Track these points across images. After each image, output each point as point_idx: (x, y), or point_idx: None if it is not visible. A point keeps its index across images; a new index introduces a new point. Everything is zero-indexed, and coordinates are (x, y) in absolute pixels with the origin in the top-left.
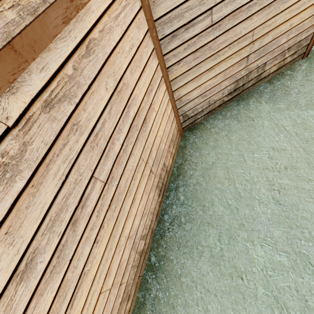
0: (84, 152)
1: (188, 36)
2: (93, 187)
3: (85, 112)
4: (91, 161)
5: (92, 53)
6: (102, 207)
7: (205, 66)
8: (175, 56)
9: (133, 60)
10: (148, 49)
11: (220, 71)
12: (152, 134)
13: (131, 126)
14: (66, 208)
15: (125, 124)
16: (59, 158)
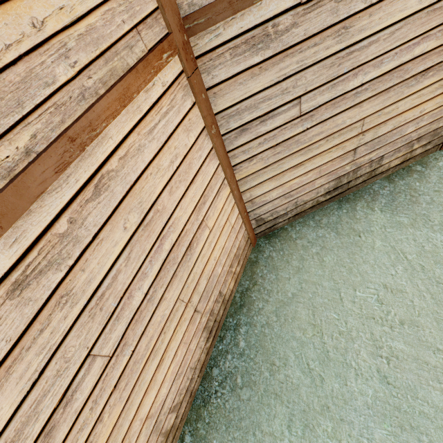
0: (76, 327)
1: (265, 129)
2: (89, 369)
3: (84, 272)
4: (89, 334)
5: (105, 190)
6: (103, 392)
7: (290, 162)
8: (246, 152)
9: (175, 174)
10: (202, 152)
11: (312, 167)
12: (201, 259)
13: (165, 262)
14: (36, 416)
15: (154, 263)
16: (31, 351)
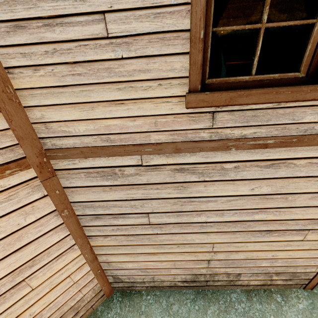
0: None
1: (118, 222)
2: None
3: None
4: None
5: None
6: None
7: (144, 249)
8: (101, 231)
9: None
10: (45, 227)
11: (166, 259)
12: (5, 316)
13: None
14: None
15: None
16: None
